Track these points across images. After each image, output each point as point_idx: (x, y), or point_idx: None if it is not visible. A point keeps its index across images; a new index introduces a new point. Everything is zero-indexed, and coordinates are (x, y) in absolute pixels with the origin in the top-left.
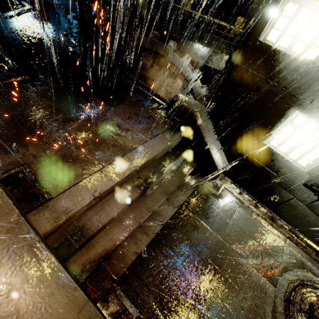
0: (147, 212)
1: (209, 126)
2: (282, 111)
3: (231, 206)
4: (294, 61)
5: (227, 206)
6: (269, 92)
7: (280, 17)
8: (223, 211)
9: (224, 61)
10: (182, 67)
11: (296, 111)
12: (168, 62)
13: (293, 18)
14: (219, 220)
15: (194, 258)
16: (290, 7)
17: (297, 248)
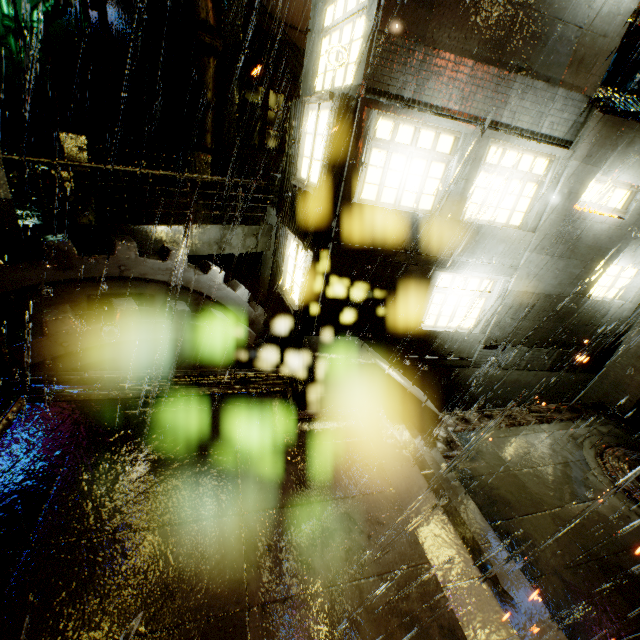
0: (539, 623)
1: (385, 363)
2: (425, 280)
3: (487, 451)
4: (413, 217)
5: (487, 455)
6: (399, 264)
7: (369, 168)
8: (496, 468)
9: (249, 235)
10: (190, 280)
11: (439, 273)
12: (151, 285)
13: (386, 167)
14: (513, 488)
15: (592, 587)
16: (377, 154)
17: (552, 426)
